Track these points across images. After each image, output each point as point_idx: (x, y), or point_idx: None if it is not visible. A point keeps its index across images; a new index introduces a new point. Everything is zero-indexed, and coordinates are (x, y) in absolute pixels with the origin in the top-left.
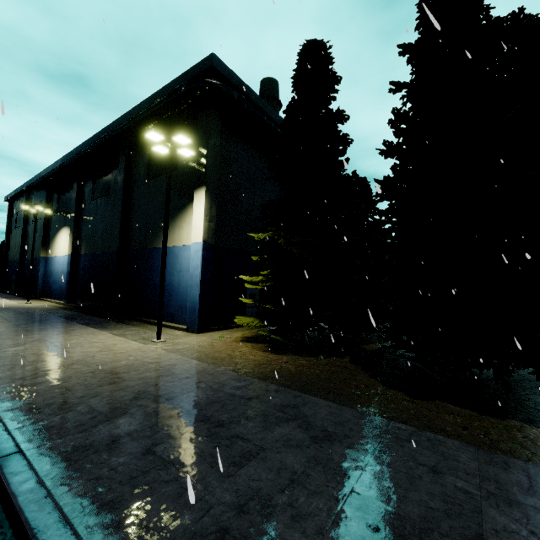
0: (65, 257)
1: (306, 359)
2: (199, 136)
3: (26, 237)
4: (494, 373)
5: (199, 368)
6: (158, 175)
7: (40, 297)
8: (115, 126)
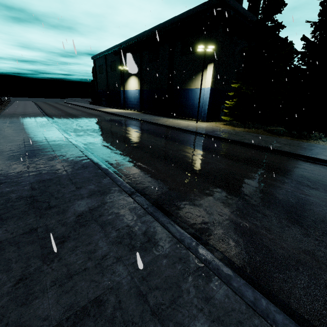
0: (135, 91)
1: (248, 129)
2: (212, 37)
3: (108, 79)
4: (307, 132)
5: (220, 128)
6: (186, 54)
7: (123, 108)
8: (164, 26)
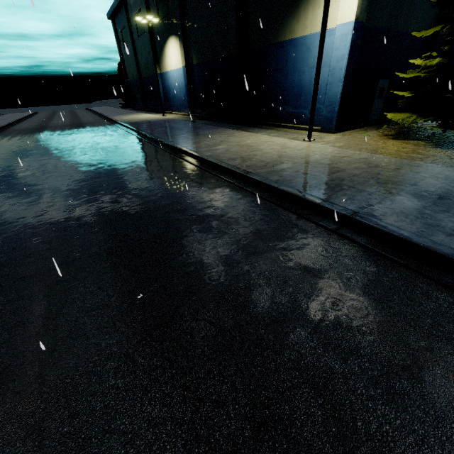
0: (178, 71)
1: None
2: None
3: (137, 55)
4: None
5: (395, 161)
6: None
7: (165, 111)
8: None
